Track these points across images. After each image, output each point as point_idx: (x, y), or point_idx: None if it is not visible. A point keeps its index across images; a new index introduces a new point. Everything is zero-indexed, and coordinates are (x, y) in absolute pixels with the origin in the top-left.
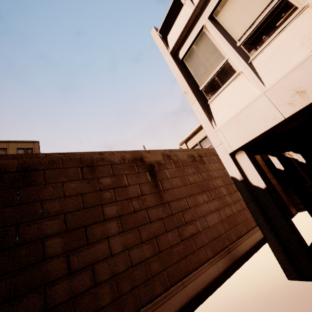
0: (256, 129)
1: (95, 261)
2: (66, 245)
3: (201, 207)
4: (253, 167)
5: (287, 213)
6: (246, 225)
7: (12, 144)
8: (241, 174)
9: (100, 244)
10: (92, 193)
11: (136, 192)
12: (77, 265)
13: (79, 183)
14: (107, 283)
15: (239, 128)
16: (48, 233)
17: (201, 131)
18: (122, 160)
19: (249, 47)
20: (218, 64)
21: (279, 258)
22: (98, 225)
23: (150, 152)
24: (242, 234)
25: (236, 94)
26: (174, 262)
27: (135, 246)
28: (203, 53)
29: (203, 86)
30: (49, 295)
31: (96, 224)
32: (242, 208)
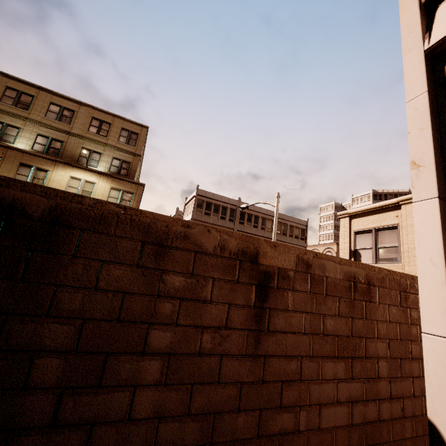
0: None
1: (99, 419)
2: (65, 376)
3: (322, 386)
4: None
5: None
6: None
7: (119, 121)
8: None
9: (118, 393)
10: (143, 296)
11: (218, 319)
12: (68, 416)
13: (129, 270)
14: None
15: None
16: (46, 345)
17: (390, 212)
18: (219, 248)
19: None
20: None
21: None
22: (129, 358)
23: (277, 247)
24: None
25: None
26: None
27: (174, 418)
28: None
29: None
30: None
31: (126, 355)
32: (402, 414)
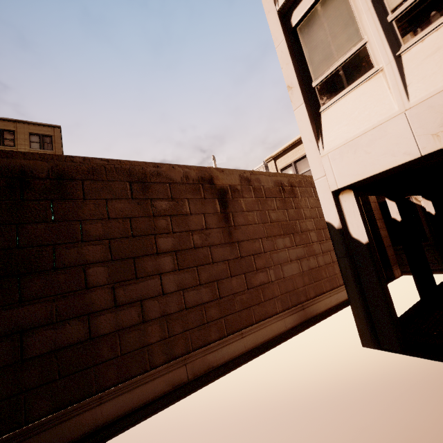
0: (377, 164)
1: (144, 297)
2: (111, 276)
3: (279, 253)
4: (358, 215)
5: (389, 274)
6: (331, 282)
7: (22, 126)
8: (340, 221)
9: (150, 280)
10: (144, 218)
11: (199, 224)
12: (123, 299)
13: (127, 203)
14: (157, 322)
15: (354, 158)
16: (90, 260)
17: (300, 145)
18: (185, 178)
19: (406, 26)
20: (350, 47)
21: (359, 324)
22: (149, 258)
23: (224, 171)
24: (323, 292)
25: (364, 104)
26: (236, 310)
27: (192, 288)
28: (330, 23)
29: (318, 81)
30: (94, 325)
31: (147, 257)
32: (331, 261)
